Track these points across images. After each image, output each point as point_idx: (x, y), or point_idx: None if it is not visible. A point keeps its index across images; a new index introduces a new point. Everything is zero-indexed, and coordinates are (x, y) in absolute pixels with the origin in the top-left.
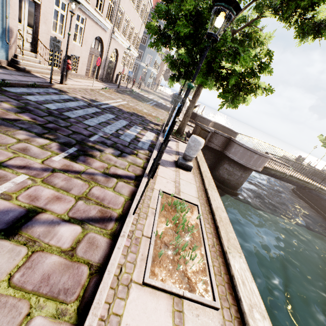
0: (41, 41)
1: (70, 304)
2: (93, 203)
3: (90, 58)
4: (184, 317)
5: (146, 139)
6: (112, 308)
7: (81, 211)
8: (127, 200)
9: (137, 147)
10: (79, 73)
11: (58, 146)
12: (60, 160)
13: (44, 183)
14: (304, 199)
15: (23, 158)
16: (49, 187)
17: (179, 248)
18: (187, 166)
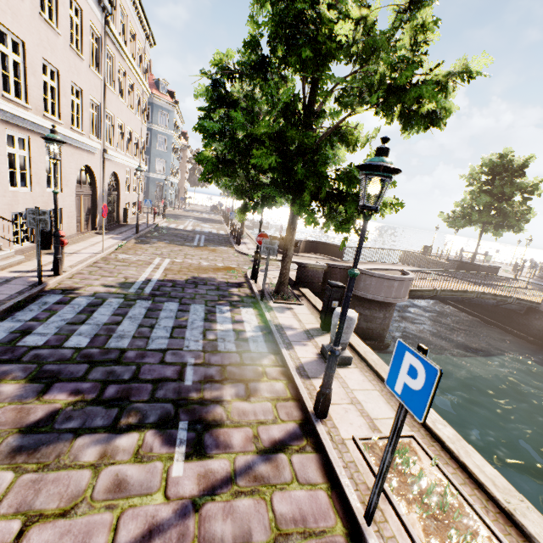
0: None
1: None
2: (299, 539)
3: (78, 202)
4: None
5: (251, 328)
6: None
7: None
8: (330, 494)
9: (255, 356)
10: (67, 233)
11: (159, 437)
12: (186, 470)
13: None
14: (462, 309)
15: (132, 511)
16: None
17: None
18: (344, 359)
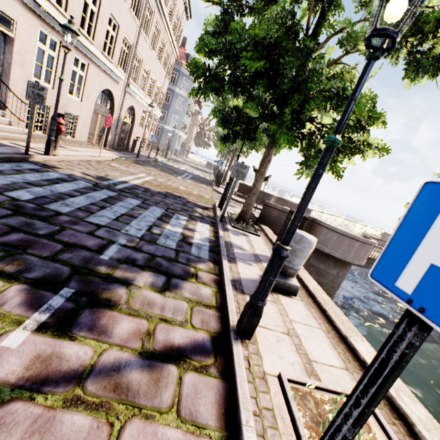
0: (12, 91)
1: None
2: None
3: (95, 118)
4: None
5: (201, 237)
6: None
7: None
8: None
9: (192, 259)
10: (78, 138)
11: (24, 295)
12: (26, 343)
13: None
14: None
15: None
16: None
17: None
18: (289, 287)
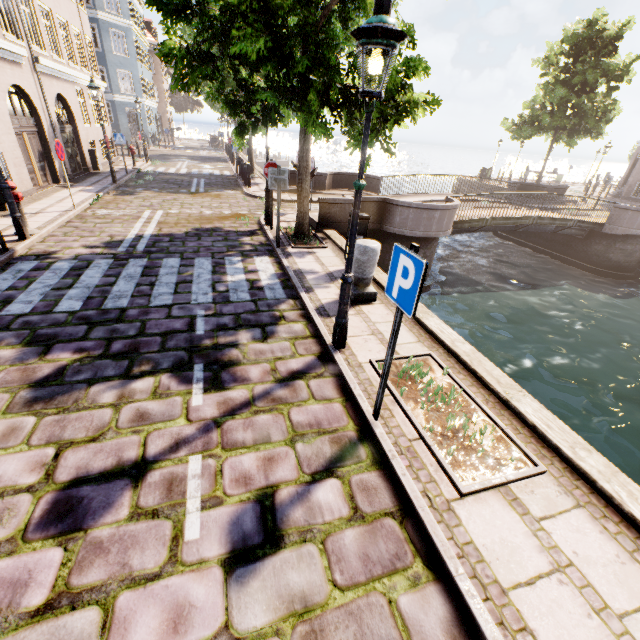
0: None
1: (413, 565)
2: (314, 436)
3: (22, 143)
4: (522, 502)
5: (267, 276)
6: (458, 541)
7: (313, 458)
8: (345, 405)
9: (272, 303)
10: (21, 188)
11: (175, 379)
12: (206, 400)
13: (230, 451)
14: (518, 242)
15: (158, 432)
16: (242, 452)
17: (458, 429)
18: (368, 296)
